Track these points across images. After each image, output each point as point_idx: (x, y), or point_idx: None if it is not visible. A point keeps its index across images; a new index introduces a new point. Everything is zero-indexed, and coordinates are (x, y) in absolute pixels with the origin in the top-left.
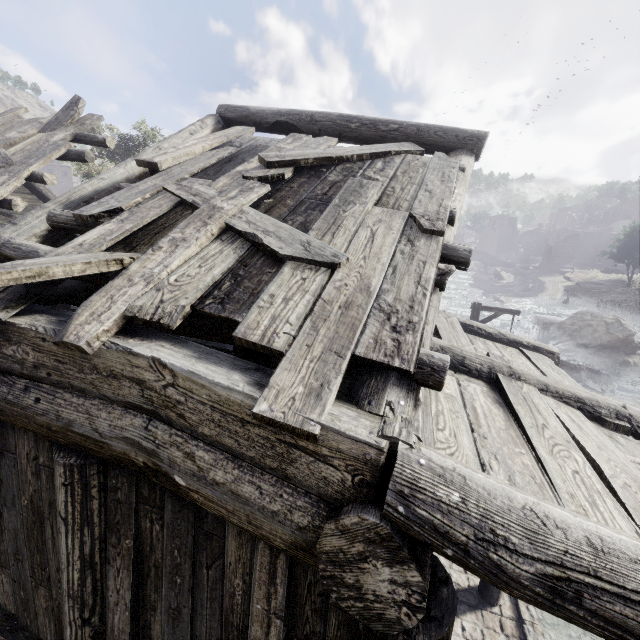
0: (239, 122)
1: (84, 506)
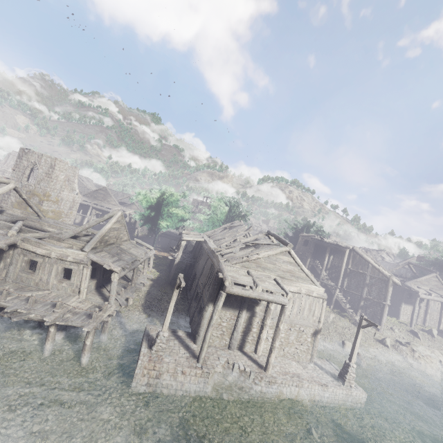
0: (269, 234)
1: (211, 268)
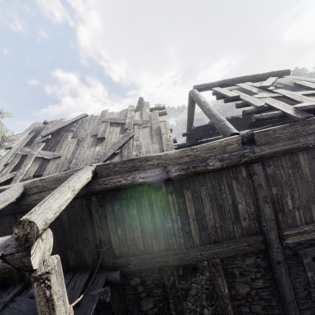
0: (203, 89)
1: None
